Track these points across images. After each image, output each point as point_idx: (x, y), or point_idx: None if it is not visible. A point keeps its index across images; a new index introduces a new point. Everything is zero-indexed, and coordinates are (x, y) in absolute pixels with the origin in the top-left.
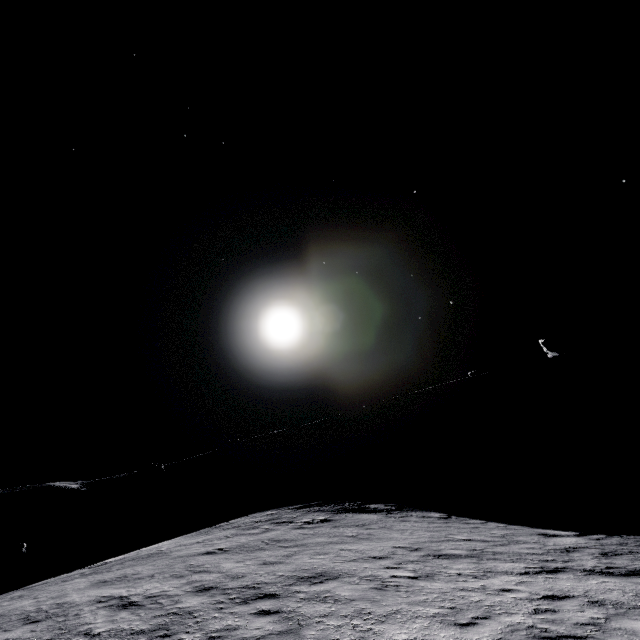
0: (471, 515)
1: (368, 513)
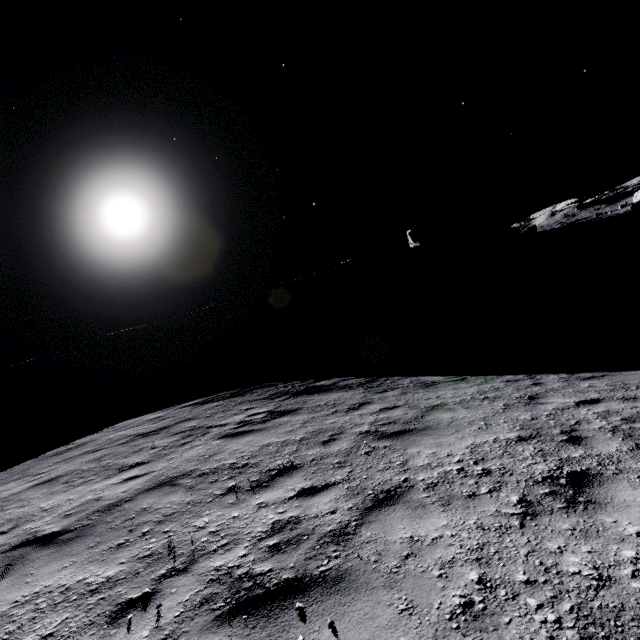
0: (489, 372)
1: (334, 392)
